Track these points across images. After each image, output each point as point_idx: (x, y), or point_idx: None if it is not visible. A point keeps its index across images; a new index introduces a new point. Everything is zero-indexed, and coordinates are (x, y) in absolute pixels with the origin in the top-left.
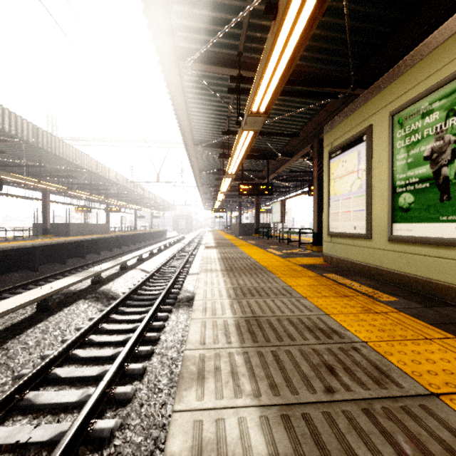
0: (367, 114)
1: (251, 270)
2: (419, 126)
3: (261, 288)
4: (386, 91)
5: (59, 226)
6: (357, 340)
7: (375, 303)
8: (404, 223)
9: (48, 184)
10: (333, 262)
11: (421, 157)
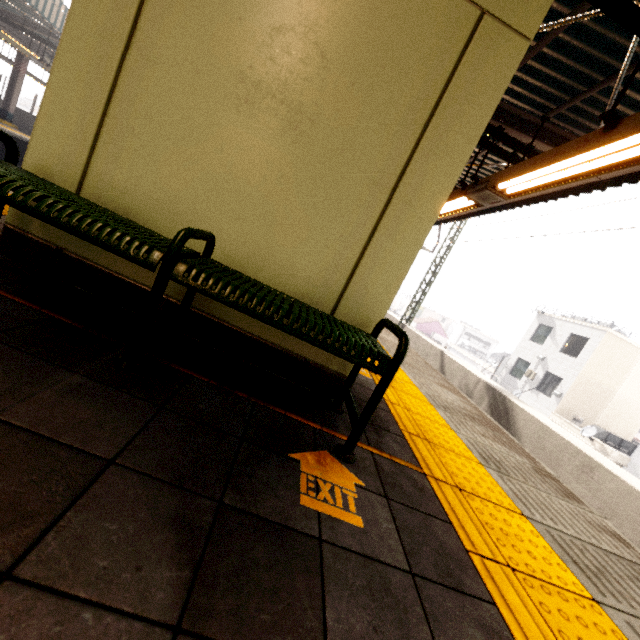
0: None
1: None
2: None
3: None
4: None
5: (29, 118)
6: None
7: None
8: None
9: (4, 35)
10: None
11: None
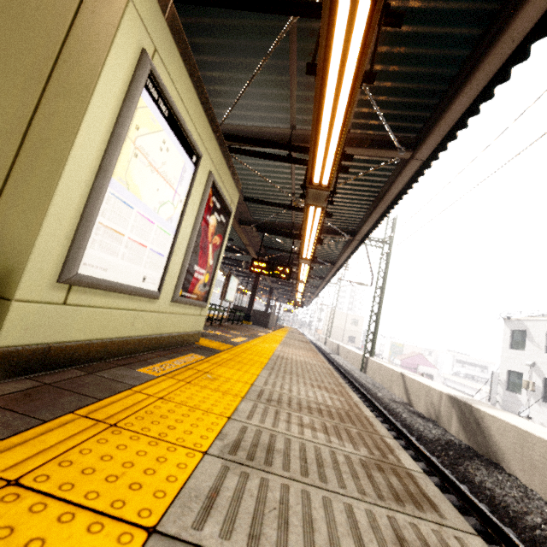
0: None
1: None
2: None
3: None
4: None
5: None
6: None
7: None
8: None
9: None
10: None
11: None
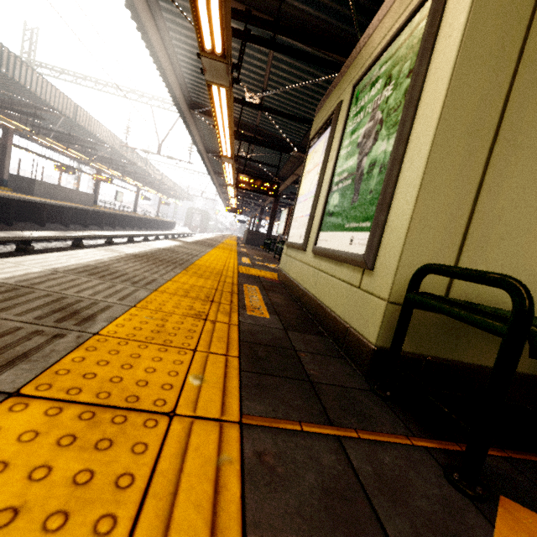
0: (343, 87)
1: (166, 262)
2: (366, 101)
3: (126, 273)
4: (361, 54)
5: (21, 179)
6: (92, 331)
7: (228, 313)
8: (326, 231)
9: (1, 117)
10: (281, 278)
11: (356, 143)
